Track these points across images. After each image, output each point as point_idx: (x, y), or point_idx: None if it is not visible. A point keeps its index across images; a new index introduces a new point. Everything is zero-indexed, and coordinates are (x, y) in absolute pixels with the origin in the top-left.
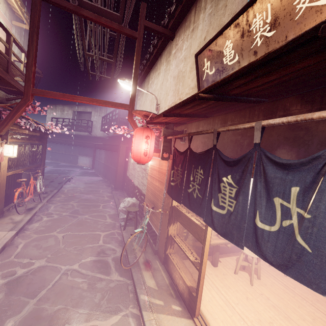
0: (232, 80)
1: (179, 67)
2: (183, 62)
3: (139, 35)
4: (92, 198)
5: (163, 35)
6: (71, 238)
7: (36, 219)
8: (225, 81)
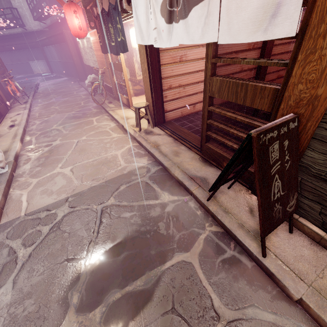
0: None
1: None
2: None
3: None
4: (65, 91)
5: None
6: (63, 107)
7: (34, 106)
8: None
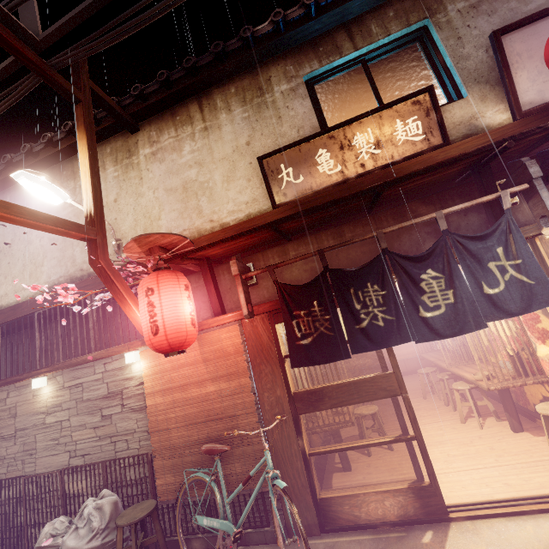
0: (419, 174)
1: (184, 175)
2: (194, 168)
3: (85, 98)
4: None
5: (119, 119)
6: None
7: None
8: (416, 174)
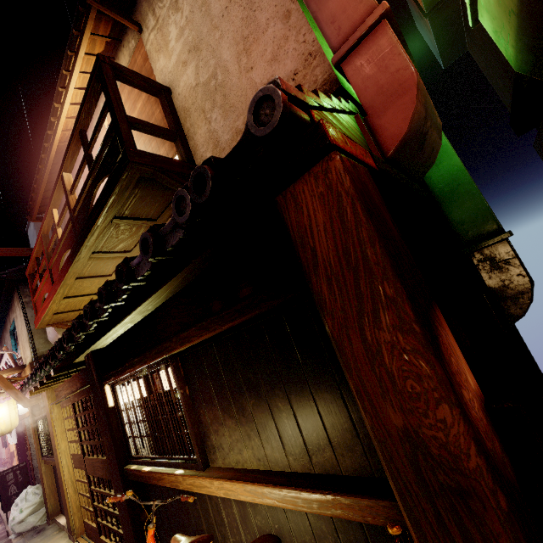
0: None
1: None
2: None
3: None
4: None
5: None
6: None
7: None
8: None
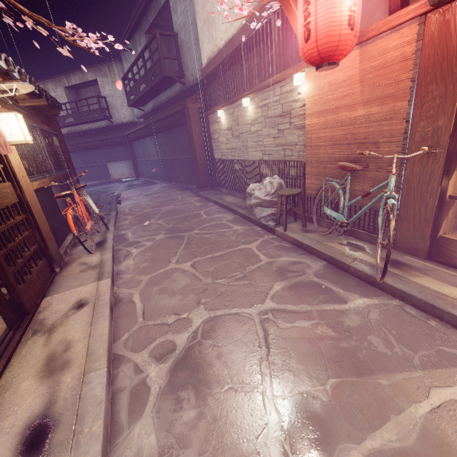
0: None
1: None
2: None
3: None
4: (177, 209)
5: None
6: (207, 265)
7: (121, 255)
8: None
